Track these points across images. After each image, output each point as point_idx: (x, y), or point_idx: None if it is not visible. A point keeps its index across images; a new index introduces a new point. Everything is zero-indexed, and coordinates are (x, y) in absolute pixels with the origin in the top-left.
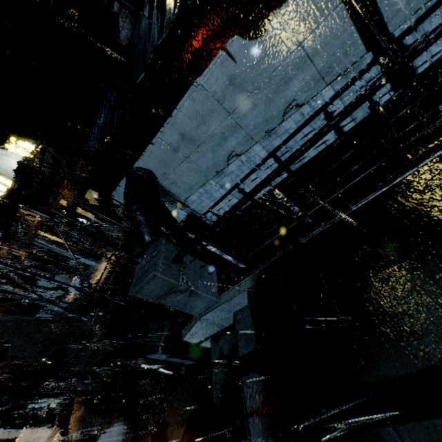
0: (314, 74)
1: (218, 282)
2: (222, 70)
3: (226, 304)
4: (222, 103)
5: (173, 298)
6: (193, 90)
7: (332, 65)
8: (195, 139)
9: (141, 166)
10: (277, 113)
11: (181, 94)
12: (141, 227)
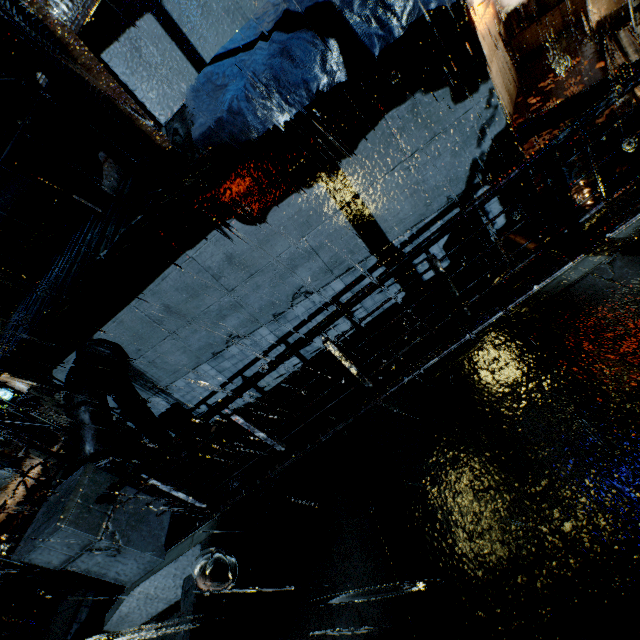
0: (322, 266)
1: (170, 528)
2: (218, 247)
3: (172, 565)
4: (218, 279)
5: (89, 559)
6: (183, 261)
7: (339, 260)
8: (184, 313)
9: (104, 338)
10: (285, 297)
11: (168, 263)
12: (83, 431)
